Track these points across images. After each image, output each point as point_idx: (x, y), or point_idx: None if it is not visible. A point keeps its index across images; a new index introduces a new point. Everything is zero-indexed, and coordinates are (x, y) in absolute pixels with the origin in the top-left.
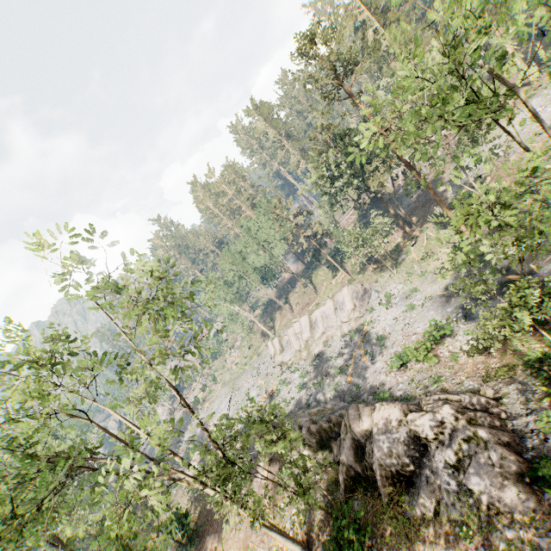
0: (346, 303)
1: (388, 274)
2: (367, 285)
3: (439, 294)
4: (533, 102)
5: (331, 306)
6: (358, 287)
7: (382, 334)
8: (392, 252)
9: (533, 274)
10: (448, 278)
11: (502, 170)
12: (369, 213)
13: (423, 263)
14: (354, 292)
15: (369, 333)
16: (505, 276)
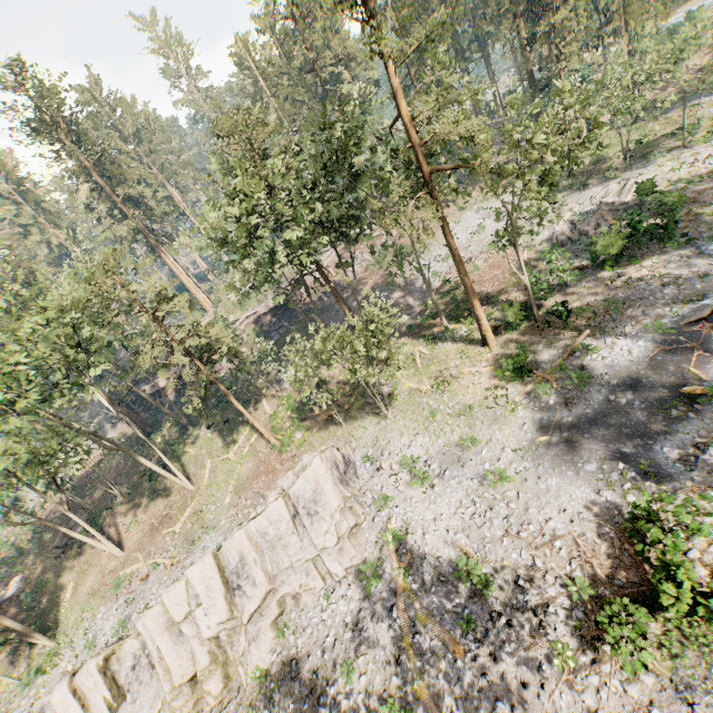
0: (325, 496)
1: (372, 421)
2: (344, 448)
3: (540, 439)
4: (468, 214)
5: (281, 514)
6: (335, 453)
7: (457, 556)
8: (353, 385)
9: (697, 382)
10: (526, 411)
11: (475, 274)
12: (307, 318)
13: (442, 394)
14: (332, 466)
15: (415, 561)
16: (647, 393)
